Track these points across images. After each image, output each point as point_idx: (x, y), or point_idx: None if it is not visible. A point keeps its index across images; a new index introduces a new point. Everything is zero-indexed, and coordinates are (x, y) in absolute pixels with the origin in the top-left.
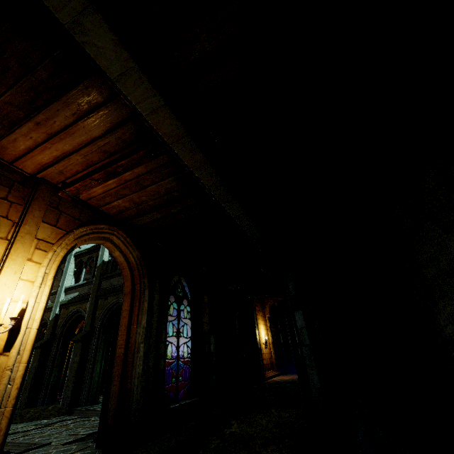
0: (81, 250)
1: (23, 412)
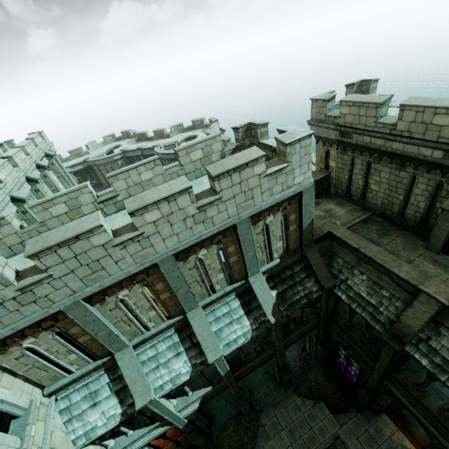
0: (172, 388)
1: (239, 443)
